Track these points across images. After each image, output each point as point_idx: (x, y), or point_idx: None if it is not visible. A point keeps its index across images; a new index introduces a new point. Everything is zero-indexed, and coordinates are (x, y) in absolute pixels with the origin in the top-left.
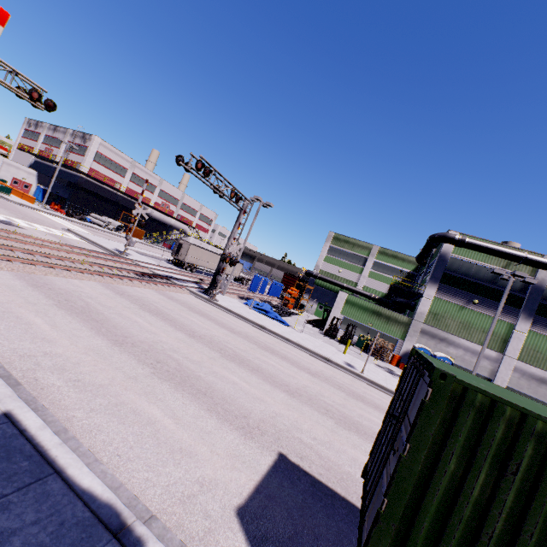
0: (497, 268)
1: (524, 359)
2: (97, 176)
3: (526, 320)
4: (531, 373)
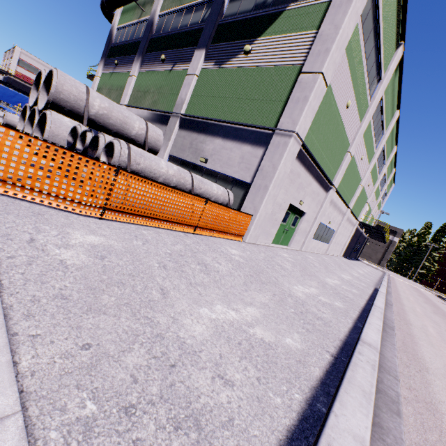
0: (136, 22)
1: (131, 103)
2: (24, 78)
3: (137, 62)
4: None
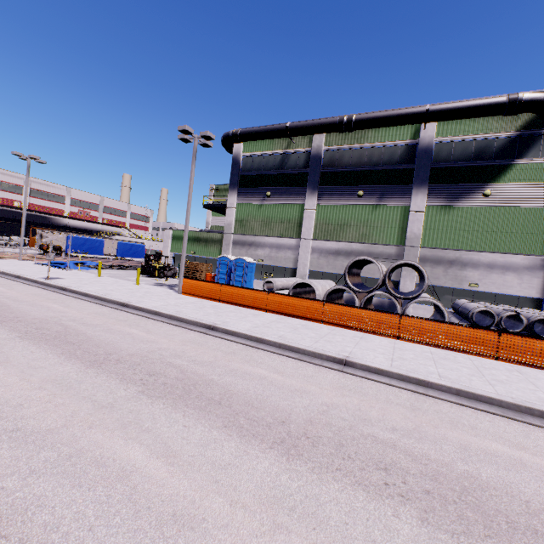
0: (281, 152)
1: (319, 237)
2: None
3: (312, 196)
4: (327, 248)
